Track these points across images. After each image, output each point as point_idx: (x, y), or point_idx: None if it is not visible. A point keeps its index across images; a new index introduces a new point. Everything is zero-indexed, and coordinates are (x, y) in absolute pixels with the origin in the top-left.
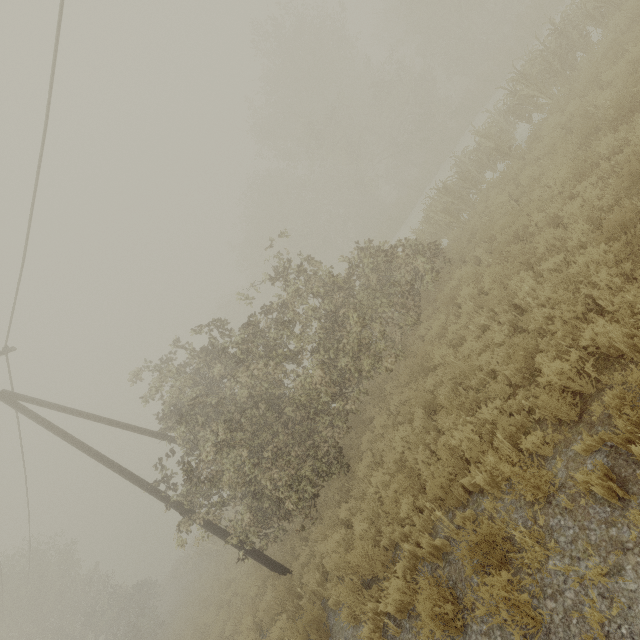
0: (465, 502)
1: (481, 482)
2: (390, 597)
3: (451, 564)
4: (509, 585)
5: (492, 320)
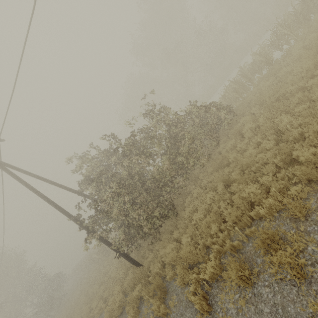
0: (250, 225)
1: (263, 212)
2: (207, 270)
3: (242, 254)
4: (290, 256)
5: (263, 140)
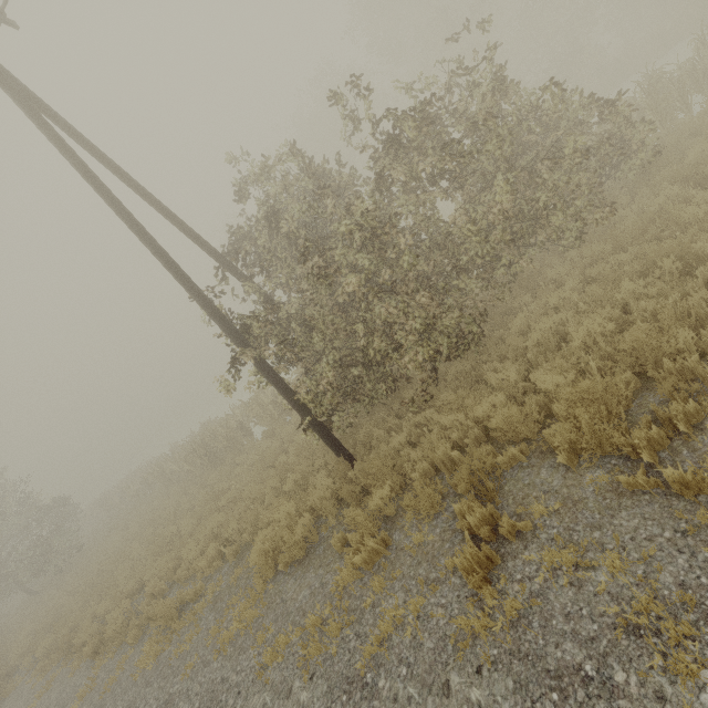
0: None
1: None
2: None
3: None
4: None
5: None
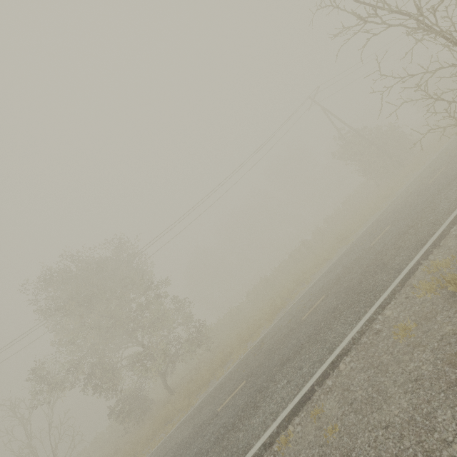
0: None
1: None
2: None
3: None
4: None
5: None
